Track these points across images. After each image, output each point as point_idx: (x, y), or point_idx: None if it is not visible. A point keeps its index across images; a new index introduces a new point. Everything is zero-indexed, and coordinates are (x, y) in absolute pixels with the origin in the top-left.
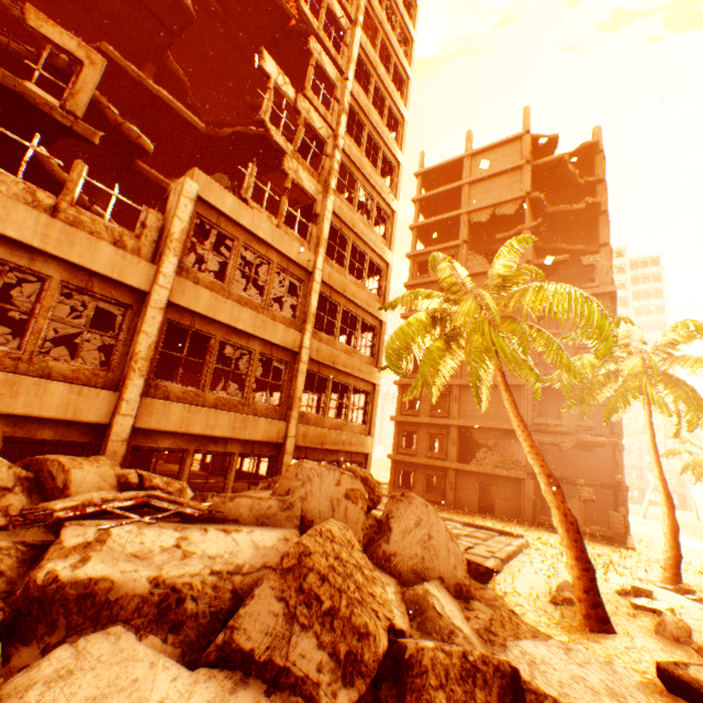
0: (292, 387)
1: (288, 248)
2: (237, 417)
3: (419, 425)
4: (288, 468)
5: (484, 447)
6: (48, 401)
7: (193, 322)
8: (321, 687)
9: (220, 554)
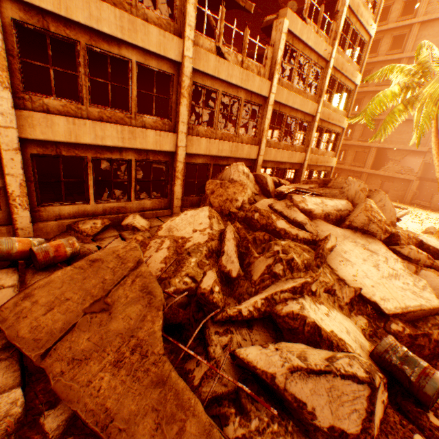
0: (309, 135)
1: (320, 48)
2: (290, 153)
3: (349, 146)
4: (335, 179)
5: (388, 160)
6: (243, 152)
7: (279, 108)
8: (376, 234)
9: (333, 206)
